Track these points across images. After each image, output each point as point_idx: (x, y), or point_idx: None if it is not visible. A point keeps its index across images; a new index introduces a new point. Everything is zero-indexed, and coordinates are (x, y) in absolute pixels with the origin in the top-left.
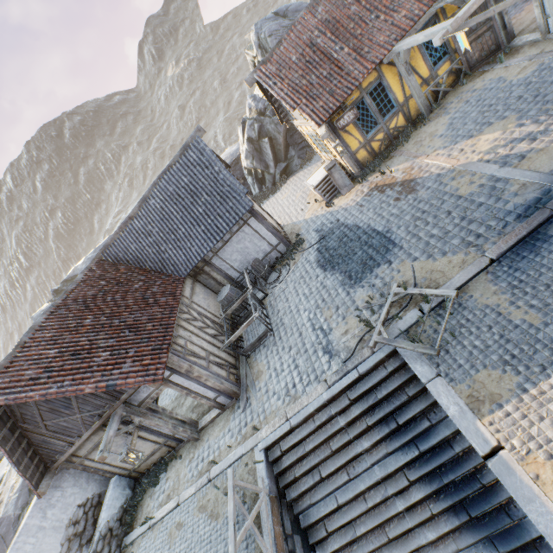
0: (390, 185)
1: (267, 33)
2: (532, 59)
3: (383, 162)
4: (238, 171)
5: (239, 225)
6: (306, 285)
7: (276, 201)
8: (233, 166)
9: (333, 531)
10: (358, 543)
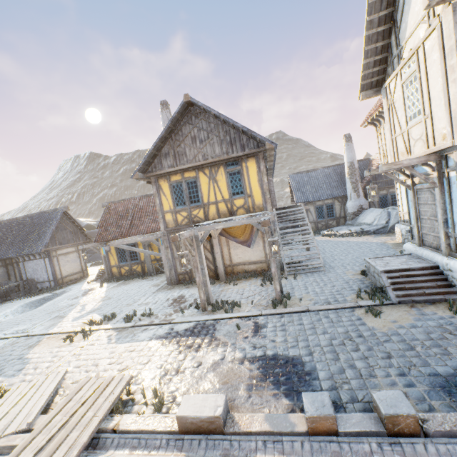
0: (88, 291)
1: None
2: (163, 283)
3: (118, 280)
4: None
5: (40, 257)
6: (10, 306)
7: None
8: None
9: None
10: None
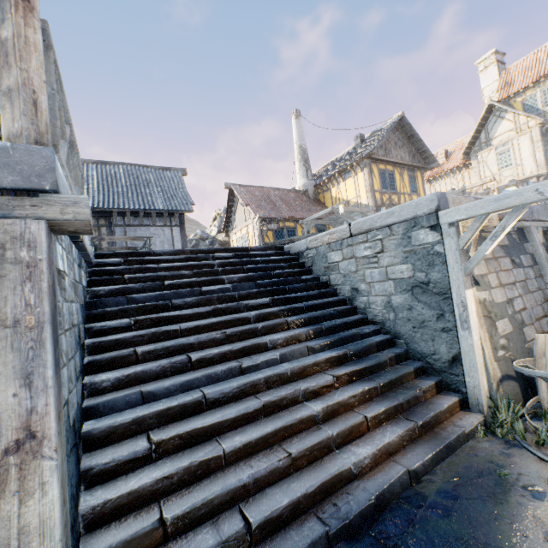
0: None
1: None
2: None
3: None
4: None
5: (166, 223)
6: None
7: None
8: None
9: (139, 324)
10: (171, 340)
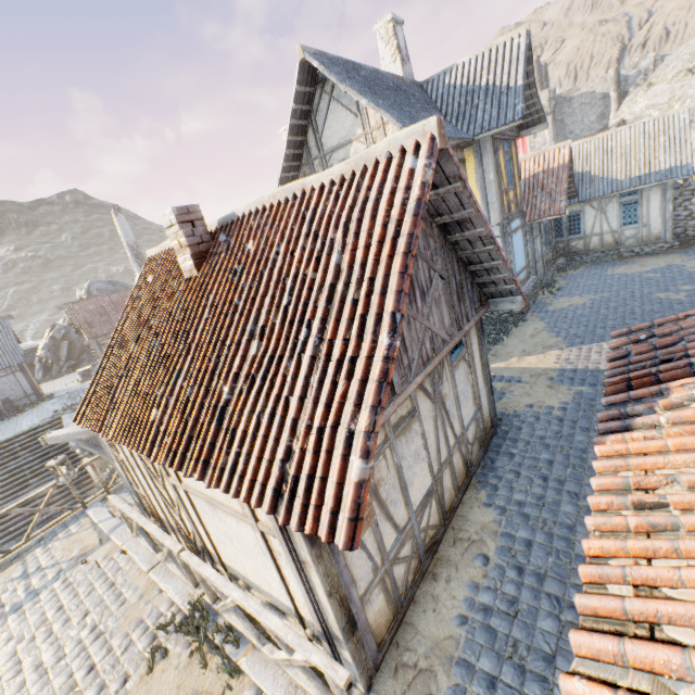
0: None
1: (97, 288)
2: None
3: None
4: (31, 357)
5: (8, 373)
6: (38, 411)
7: (53, 383)
8: (28, 352)
9: None
10: None
